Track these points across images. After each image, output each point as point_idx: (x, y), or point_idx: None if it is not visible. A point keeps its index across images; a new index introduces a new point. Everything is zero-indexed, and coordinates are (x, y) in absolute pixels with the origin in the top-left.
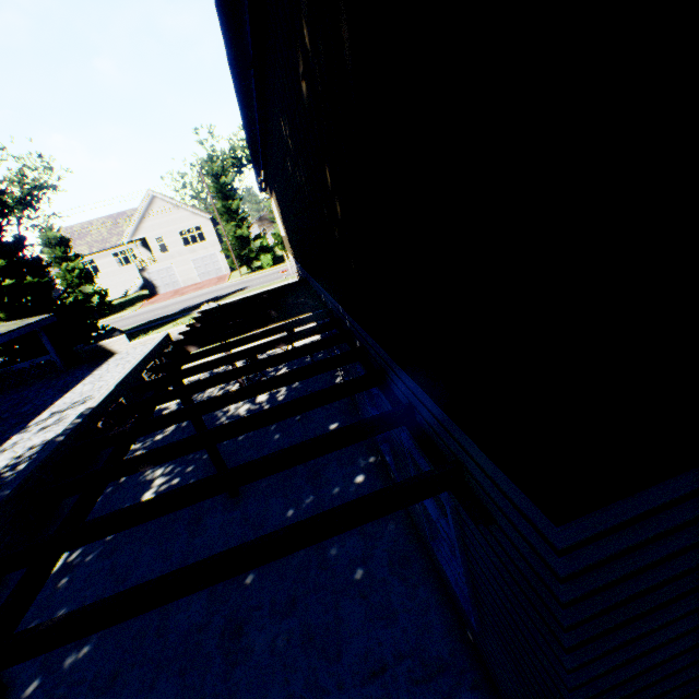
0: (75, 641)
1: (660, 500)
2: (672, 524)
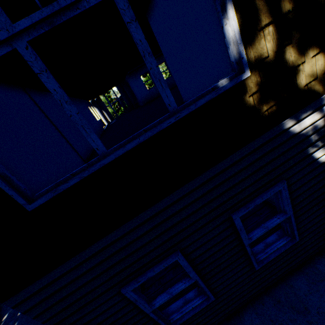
0: (13, 321)
1: (42, 285)
2: (57, 288)
